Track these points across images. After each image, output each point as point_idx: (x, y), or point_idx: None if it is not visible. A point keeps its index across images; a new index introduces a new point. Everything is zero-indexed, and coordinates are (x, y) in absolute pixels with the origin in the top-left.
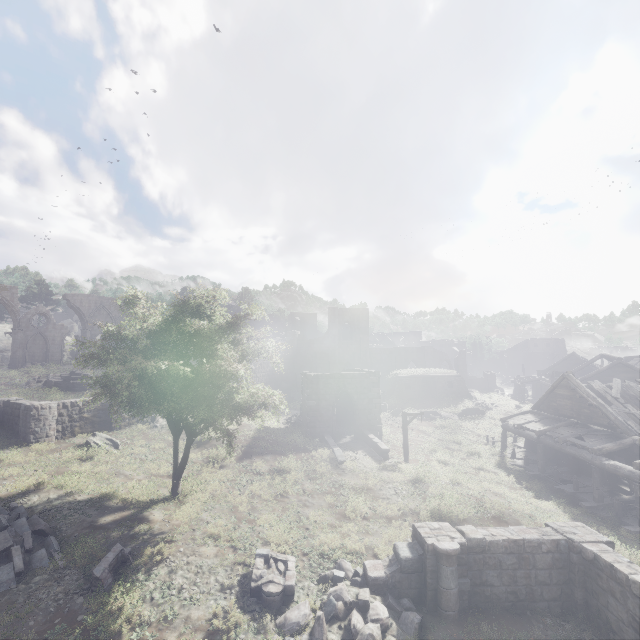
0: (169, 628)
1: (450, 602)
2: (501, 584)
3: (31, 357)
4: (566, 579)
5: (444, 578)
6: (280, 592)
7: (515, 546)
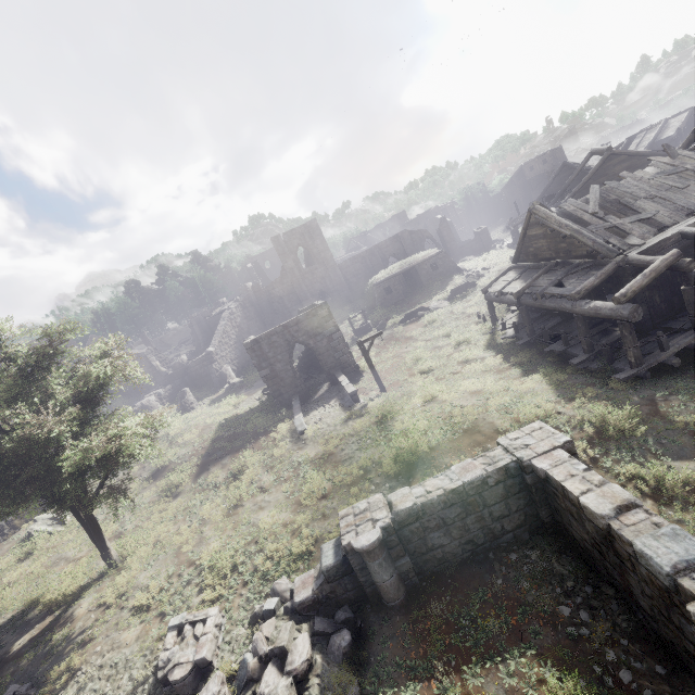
0: None
1: (390, 594)
2: (452, 540)
3: None
4: (527, 501)
5: (374, 574)
6: (189, 673)
7: (455, 496)
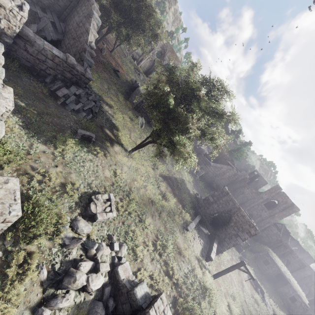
0: (64, 166)
1: None
2: None
3: None
4: None
5: None
6: (92, 212)
7: None
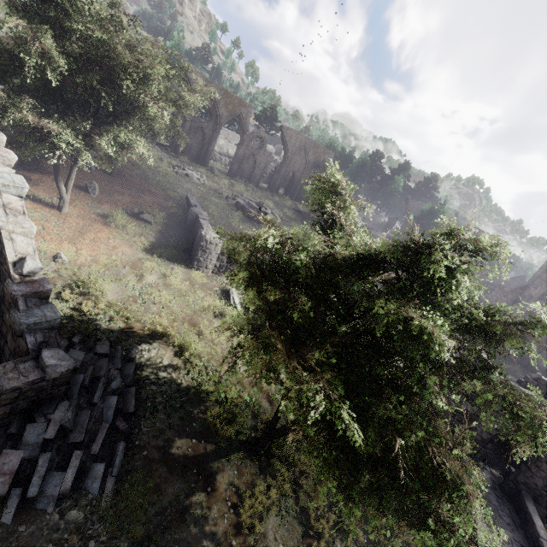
0: None
1: None
2: None
3: (241, 172)
4: None
5: None
6: None
7: None
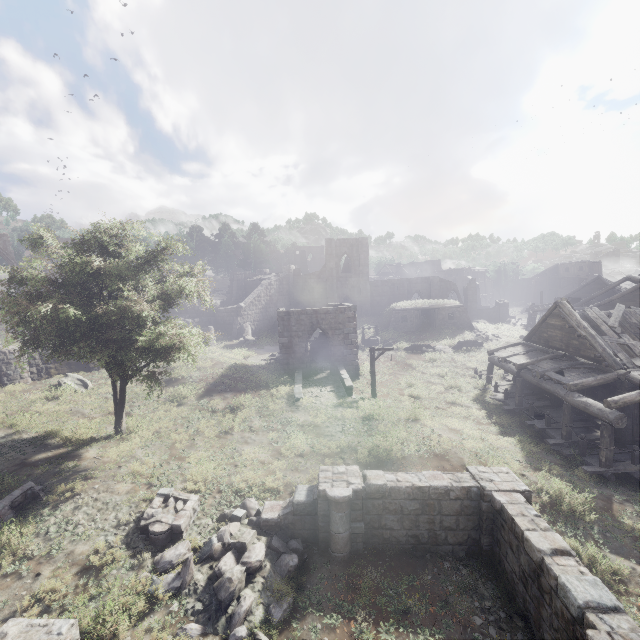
0: (49, 562)
1: (338, 545)
2: (401, 528)
3: None
4: (475, 525)
5: (333, 523)
6: (165, 531)
7: (419, 493)
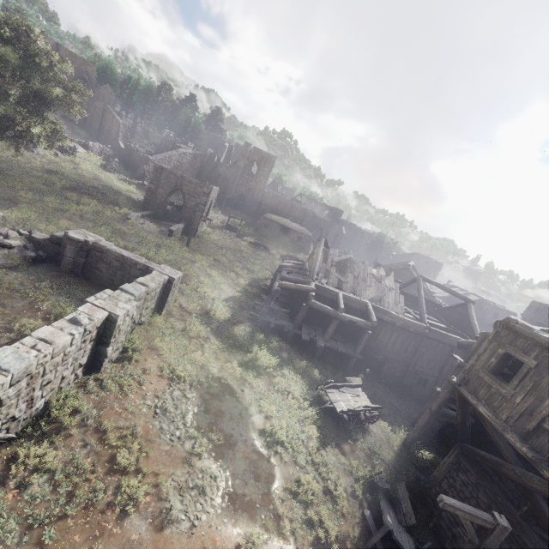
0: None
1: (64, 262)
2: (107, 273)
3: None
4: None
5: (66, 250)
6: None
7: (122, 258)
